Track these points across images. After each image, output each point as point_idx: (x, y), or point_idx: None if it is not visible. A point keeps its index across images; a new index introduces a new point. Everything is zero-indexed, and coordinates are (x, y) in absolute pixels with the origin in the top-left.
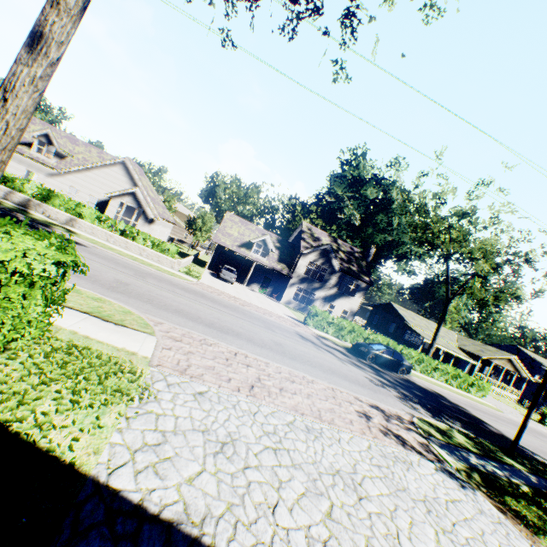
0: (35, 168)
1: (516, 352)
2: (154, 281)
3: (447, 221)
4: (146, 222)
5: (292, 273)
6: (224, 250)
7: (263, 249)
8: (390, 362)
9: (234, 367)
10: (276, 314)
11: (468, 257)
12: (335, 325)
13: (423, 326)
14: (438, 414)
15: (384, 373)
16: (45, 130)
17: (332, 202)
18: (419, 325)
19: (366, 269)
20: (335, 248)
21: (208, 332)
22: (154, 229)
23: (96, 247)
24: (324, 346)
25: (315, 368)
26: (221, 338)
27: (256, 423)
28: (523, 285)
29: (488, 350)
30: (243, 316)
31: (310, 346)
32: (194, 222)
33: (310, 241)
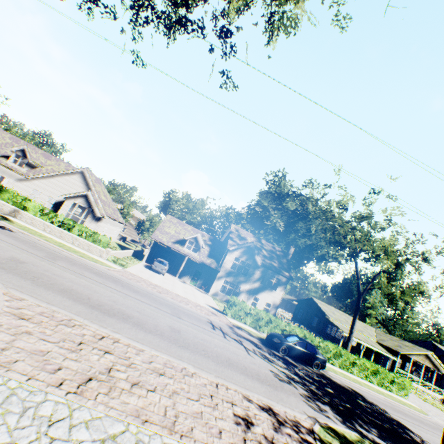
0: (8, 174)
1: (433, 348)
2: (64, 263)
3: (350, 224)
4: (93, 219)
5: (220, 267)
6: (162, 246)
7: (195, 246)
8: (303, 355)
9: (82, 353)
10: (196, 302)
11: (374, 256)
12: (253, 315)
13: (343, 320)
14: (350, 417)
15: (296, 367)
16: (22, 146)
17: (260, 212)
18: (338, 319)
19: (286, 265)
20: (259, 246)
21: (85, 313)
22: (100, 226)
23: (24, 233)
24: (235, 336)
25: (208, 359)
26: (99, 319)
27: (42, 439)
28: (425, 282)
29: (405, 346)
30: (151, 301)
31: (217, 335)
32: (143, 224)
33: (237, 240)
